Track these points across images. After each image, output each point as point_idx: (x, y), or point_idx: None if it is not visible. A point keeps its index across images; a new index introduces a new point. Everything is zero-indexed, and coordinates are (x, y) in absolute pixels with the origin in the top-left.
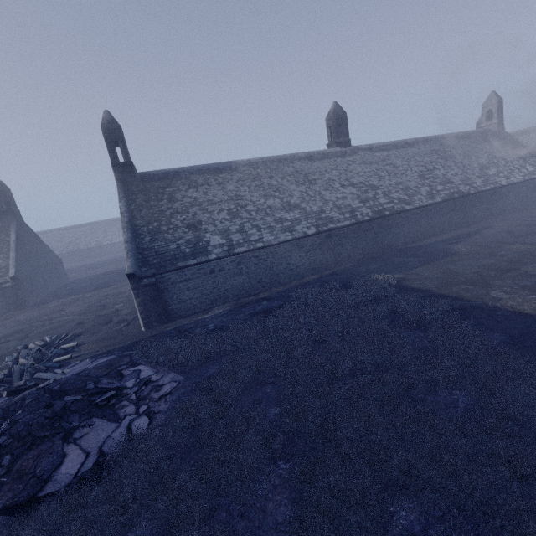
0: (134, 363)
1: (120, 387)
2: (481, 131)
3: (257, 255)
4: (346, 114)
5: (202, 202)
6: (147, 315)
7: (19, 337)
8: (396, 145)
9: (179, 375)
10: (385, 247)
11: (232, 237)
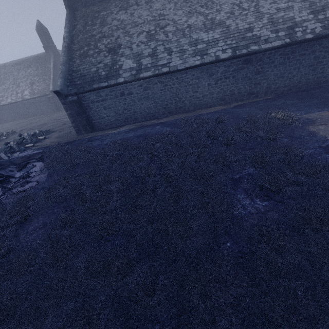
0: (42, 159)
1: (10, 176)
2: None
3: (163, 81)
4: None
5: (126, 24)
6: (77, 125)
7: (39, 128)
8: None
9: (46, 177)
10: (325, 78)
11: (142, 61)
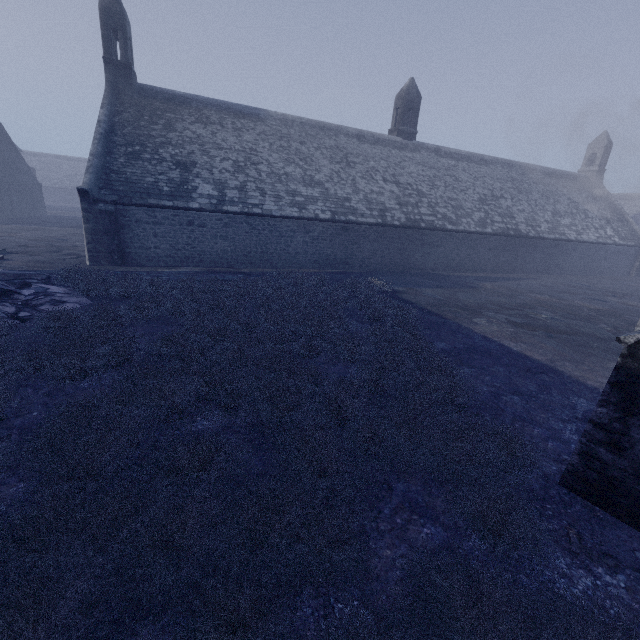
0: (49, 282)
1: (12, 291)
2: (576, 176)
3: (251, 223)
4: (420, 98)
5: (206, 142)
6: (96, 248)
7: None
8: (470, 157)
9: (90, 301)
10: (410, 265)
11: (227, 192)
